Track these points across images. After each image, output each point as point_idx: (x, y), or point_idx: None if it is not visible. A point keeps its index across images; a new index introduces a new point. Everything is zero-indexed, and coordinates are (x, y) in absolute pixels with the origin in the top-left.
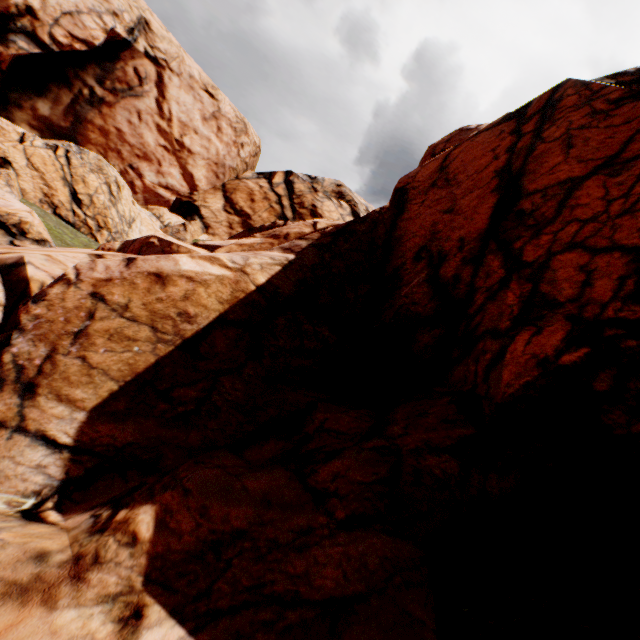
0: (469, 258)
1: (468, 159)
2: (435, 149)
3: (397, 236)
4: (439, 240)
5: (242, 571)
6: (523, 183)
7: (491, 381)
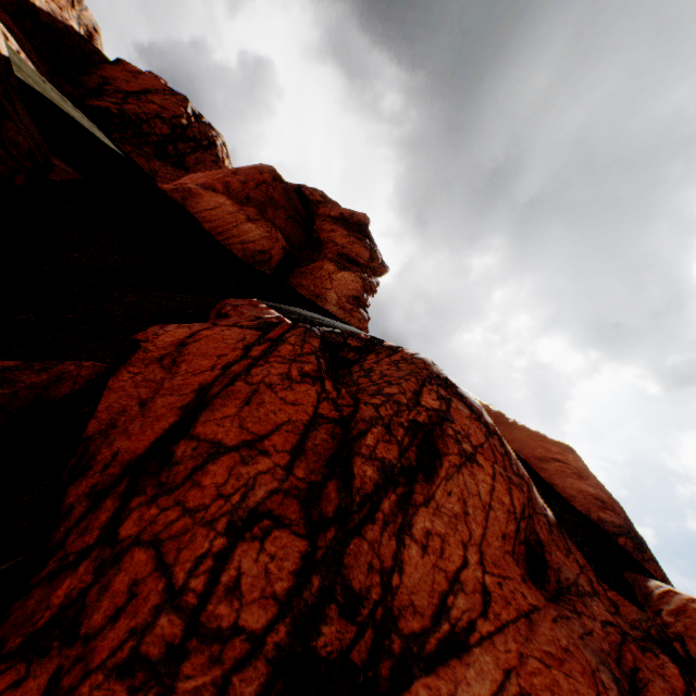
0: (118, 92)
1: (148, 81)
2: (151, 74)
3: (103, 68)
4: (115, 83)
5: (17, 39)
6: (149, 96)
7: (94, 102)
